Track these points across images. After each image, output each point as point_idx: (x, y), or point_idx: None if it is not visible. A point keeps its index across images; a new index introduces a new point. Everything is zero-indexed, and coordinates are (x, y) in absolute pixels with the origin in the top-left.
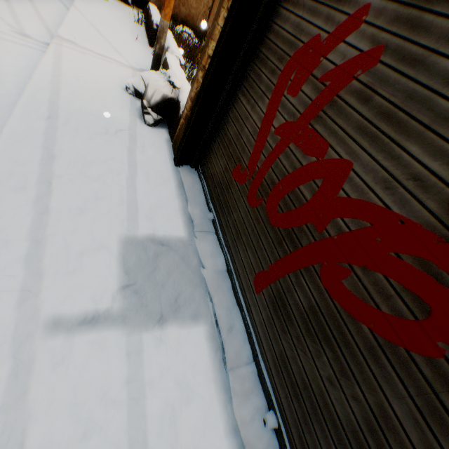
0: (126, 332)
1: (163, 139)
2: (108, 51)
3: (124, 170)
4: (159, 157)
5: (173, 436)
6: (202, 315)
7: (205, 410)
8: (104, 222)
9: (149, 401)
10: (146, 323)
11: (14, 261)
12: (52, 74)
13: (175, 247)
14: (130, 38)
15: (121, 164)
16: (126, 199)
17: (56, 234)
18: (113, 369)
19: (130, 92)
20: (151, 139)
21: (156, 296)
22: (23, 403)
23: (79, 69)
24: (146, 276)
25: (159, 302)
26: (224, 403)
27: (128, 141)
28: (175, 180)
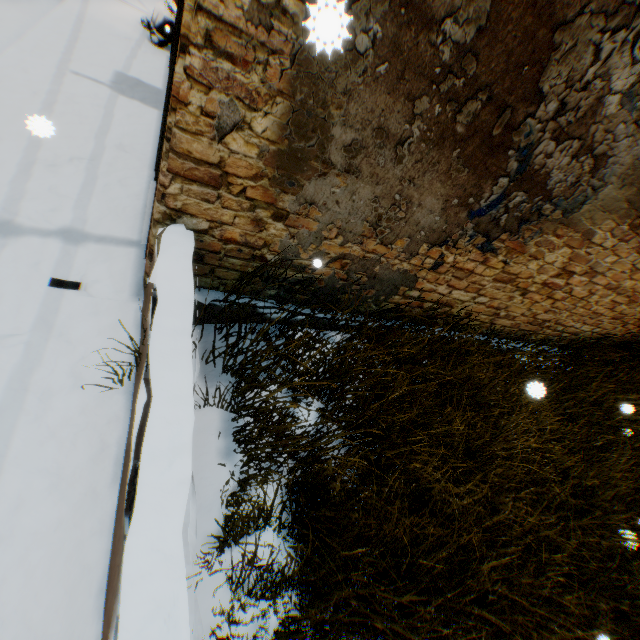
0: (112, 91)
1: (165, 55)
2: (133, 2)
3: (127, 54)
4: (157, 60)
5: (127, 118)
6: (159, 109)
7: (147, 123)
8: (108, 63)
9: (118, 107)
10: (123, 95)
11: (58, 52)
12: (83, 0)
13: (153, 89)
14: (159, 0)
15: (125, 51)
16: (125, 63)
17: (79, 54)
18: (102, 94)
19: (145, 26)
20: (155, 52)
21: (133, 93)
22: (62, 80)
23: (104, 4)
24: (129, 86)
25: (134, 95)
26: (159, 128)
27: (135, 46)
28: (165, 72)
